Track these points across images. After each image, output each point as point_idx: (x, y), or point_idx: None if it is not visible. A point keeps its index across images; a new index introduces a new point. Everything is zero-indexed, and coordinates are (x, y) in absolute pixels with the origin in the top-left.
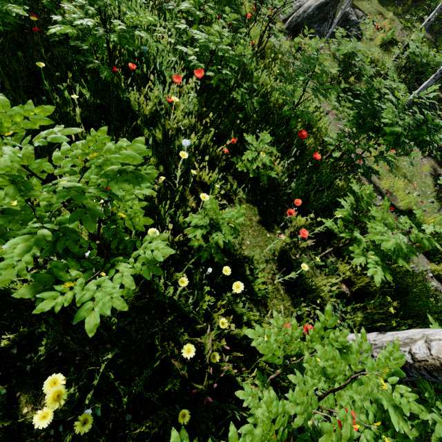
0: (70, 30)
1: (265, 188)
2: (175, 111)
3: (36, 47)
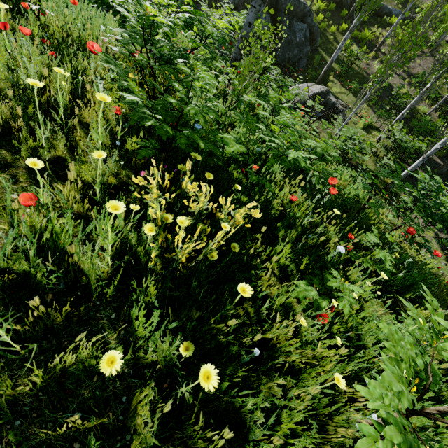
0: (243, 148)
1: (384, 281)
2: (295, 208)
3: (190, 156)
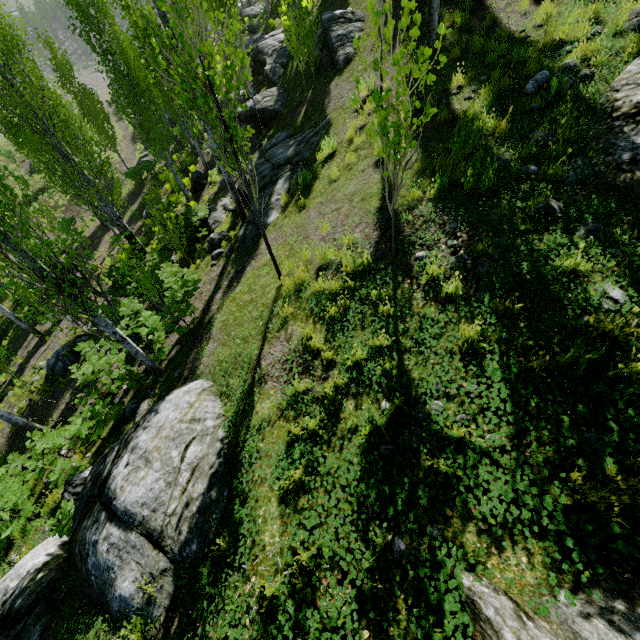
0: None
1: None
2: None
3: None
